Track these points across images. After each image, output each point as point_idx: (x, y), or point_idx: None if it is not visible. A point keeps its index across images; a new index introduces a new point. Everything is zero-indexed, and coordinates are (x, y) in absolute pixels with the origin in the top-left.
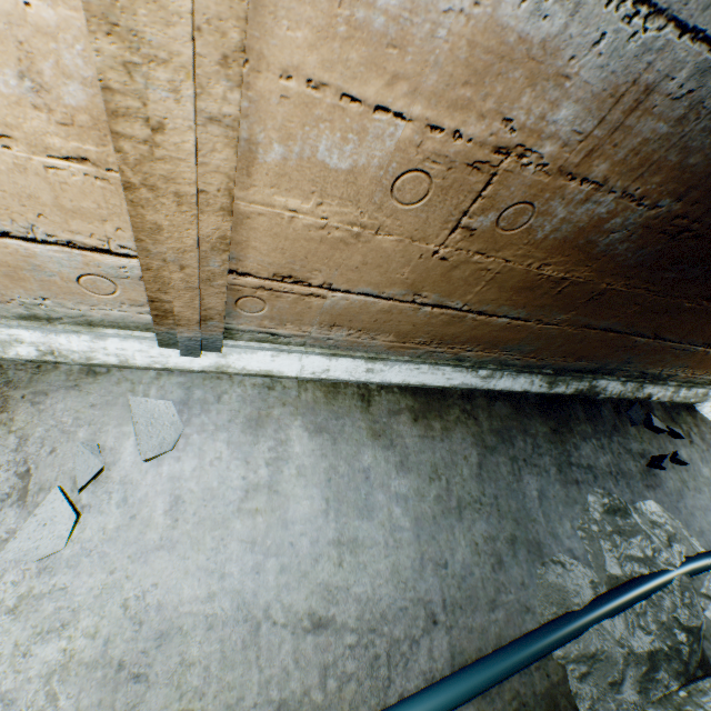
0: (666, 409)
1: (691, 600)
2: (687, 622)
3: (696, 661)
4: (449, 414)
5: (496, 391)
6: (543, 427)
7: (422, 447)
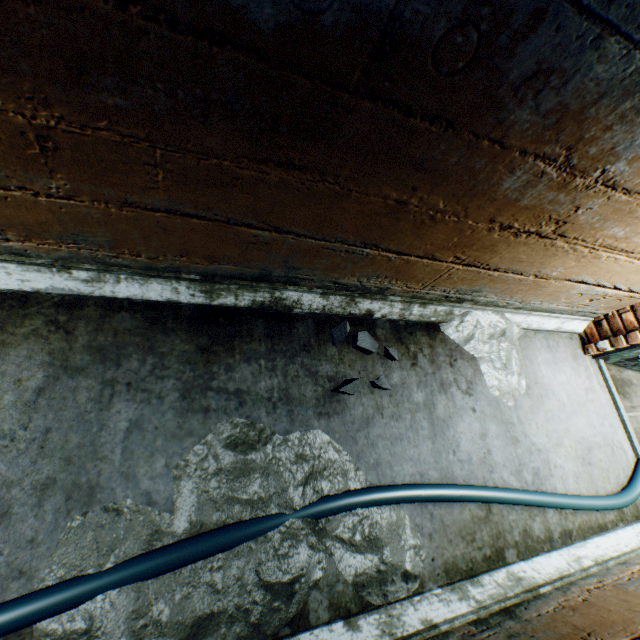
0: (396, 328)
1: (289, 551)
2: (270, 578)
3: (282, 619)
4: (21, 326)
5: (126, 300)
6: (187, 344)
7: None
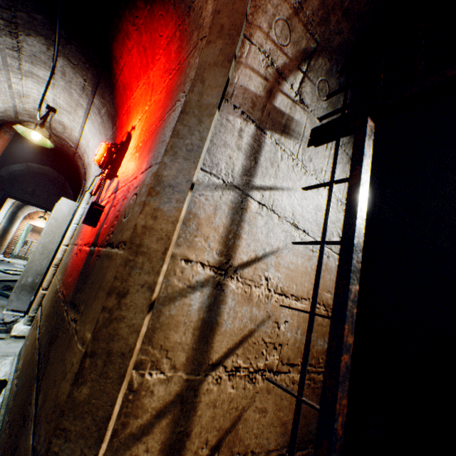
0: None
1: None
2: None
3: None
4: None
5: None
6: None
7: (0, 264)
